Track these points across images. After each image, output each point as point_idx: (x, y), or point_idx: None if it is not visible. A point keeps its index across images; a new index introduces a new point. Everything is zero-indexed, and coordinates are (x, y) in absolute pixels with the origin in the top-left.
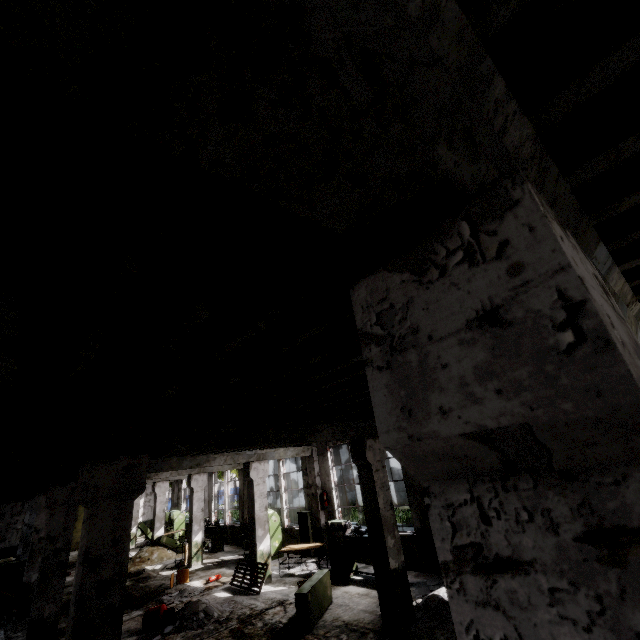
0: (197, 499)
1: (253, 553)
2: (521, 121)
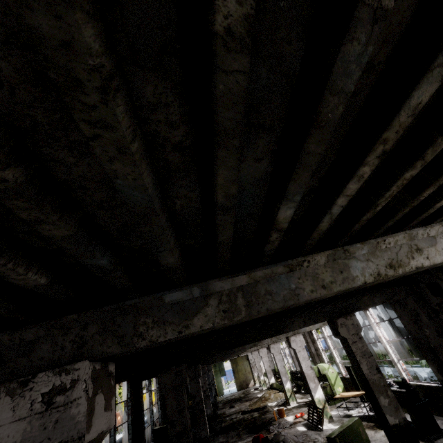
0: (278, 360)
1: (313, 400)
2: (27, 332)
